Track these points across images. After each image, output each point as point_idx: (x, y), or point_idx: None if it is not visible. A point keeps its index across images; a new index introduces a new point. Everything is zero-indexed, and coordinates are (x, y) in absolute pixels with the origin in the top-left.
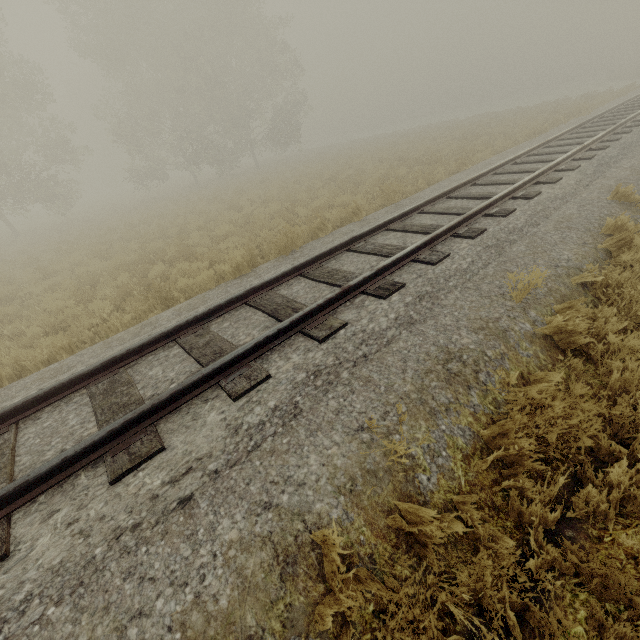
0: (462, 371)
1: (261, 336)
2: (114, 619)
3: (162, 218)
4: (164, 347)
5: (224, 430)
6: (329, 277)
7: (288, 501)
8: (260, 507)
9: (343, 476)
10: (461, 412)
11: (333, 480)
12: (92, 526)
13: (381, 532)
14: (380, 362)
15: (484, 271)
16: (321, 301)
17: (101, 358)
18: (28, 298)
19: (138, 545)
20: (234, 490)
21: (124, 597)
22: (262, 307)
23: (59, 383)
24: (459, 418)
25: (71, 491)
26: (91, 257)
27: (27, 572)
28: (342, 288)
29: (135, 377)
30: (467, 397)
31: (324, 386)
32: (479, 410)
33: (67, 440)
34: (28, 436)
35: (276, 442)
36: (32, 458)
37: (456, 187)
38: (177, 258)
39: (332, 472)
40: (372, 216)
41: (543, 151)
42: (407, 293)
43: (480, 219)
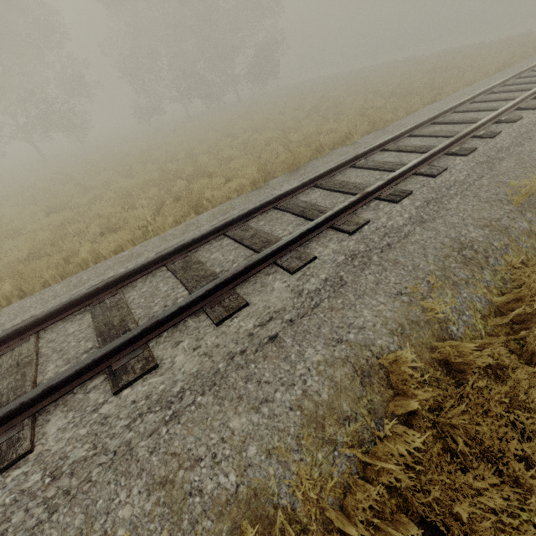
0: (475, 256)
1: (303, 228)
2: (248, 403)
3: (167, 145)
4: (216, 239)
5: (290, 293)
6: (342, 187)
7: (355, 339)
8: (334, 342)
9: (393, 324)
10: (477, 285)
11: (386, 326)
12: (212, 350)
13: (427, 361)
14: (403, 249)
15: (479, 182)
16: (346, 203)
17: (166, 247)
18: (75, 207)
19: (247, 363)
20: (309, 332)
21: (250, 392)
22: (290, 210)
23: (147, 261)
24: (476, 289)
25: (186, 330)
26: (118, 176)
27: (176, 375)
28: (361, 193)
29: (201, 259)
30: (481, 275)
31: (360, 265)
32: (491, 284)
33: (166, 299)
34: (134, 297)
35: (332, 302)
36: (144, 310)
37: (440, 114)
38: (193, 176)
39: (384, 321)
40: (362, 140)
41: (518, 81)
42: (416, 198)
43: (468, 140)
